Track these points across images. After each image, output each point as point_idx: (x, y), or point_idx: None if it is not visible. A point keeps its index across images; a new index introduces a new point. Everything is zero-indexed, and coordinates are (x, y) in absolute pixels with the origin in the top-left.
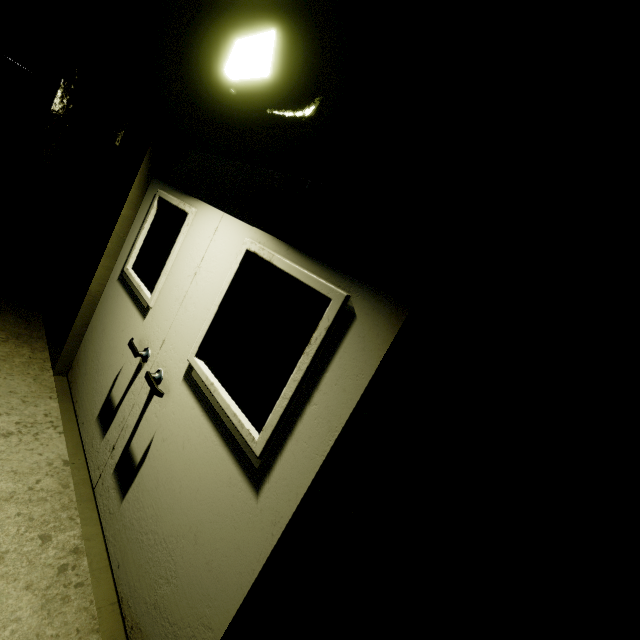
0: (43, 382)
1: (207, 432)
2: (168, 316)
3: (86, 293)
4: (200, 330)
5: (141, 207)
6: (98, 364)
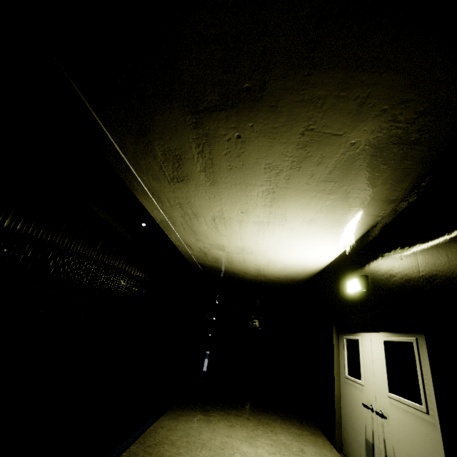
0: (334, 453)
1: (409, 421)
2: (371, 384)
3: (334, 396)
4: (385, 381)
5: (339, 347)
6: (354, 431)
